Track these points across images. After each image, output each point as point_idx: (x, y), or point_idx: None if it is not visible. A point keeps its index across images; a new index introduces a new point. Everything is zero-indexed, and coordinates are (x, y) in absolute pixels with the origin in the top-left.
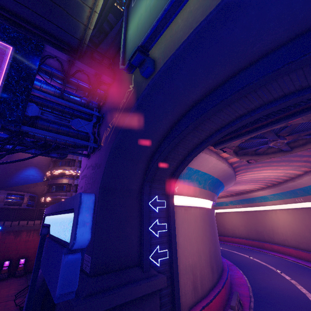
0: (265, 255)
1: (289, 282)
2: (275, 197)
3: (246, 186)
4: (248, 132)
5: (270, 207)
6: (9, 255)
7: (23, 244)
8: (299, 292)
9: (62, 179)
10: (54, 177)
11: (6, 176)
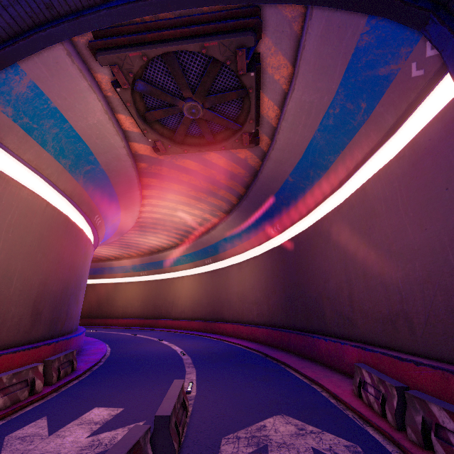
0: (154, 332)
1: (165, 345)
2: (188, 259)
3: (158, 239)
4: (155, 42)
5: (179, 274)
6: None
7: None
8: (170, 350)
9: None
10: None
11: None
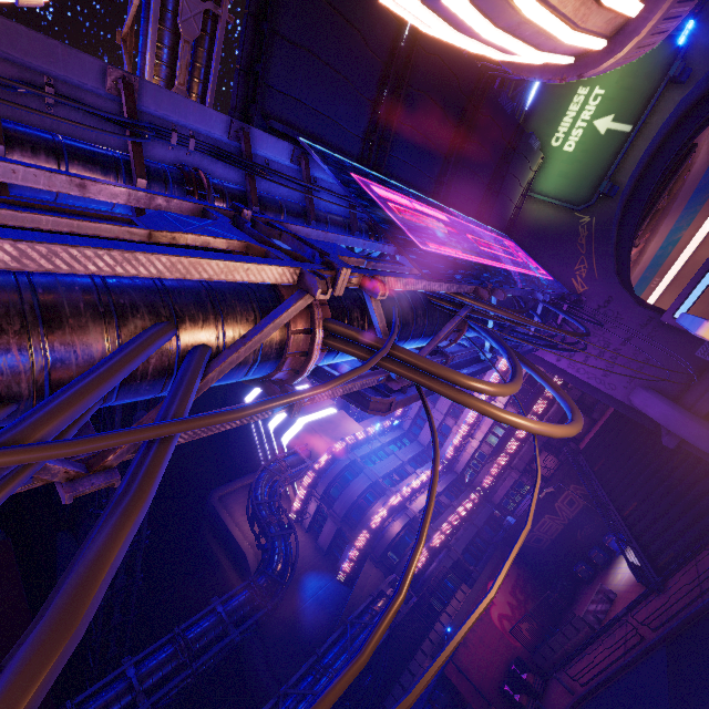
0: None
1: None
2: None
3: None
4: (654, 202)
5: None
6: (492, 679)
7: (483, 648)
8: None
9: (397, 521)
10: (376, 535)
11: (291, 625)
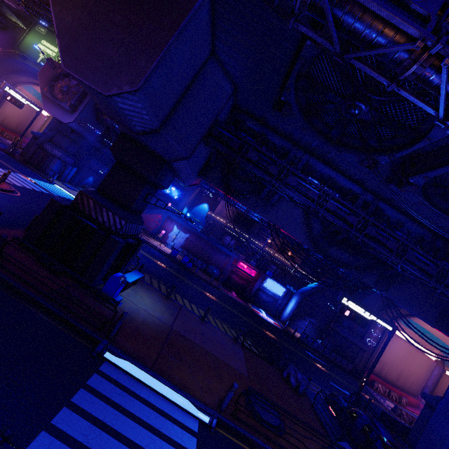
0: None
1: None
2: None
3: None
4: None
5: None
6: None
7: None
8: None
9: None
10: None
11: None
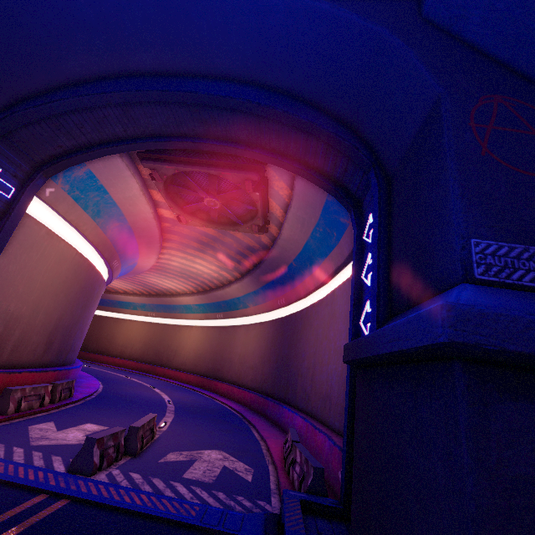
0: (149, 378)
1: (156, 393)
2: (200, 309)
3: (173, 283)
4: (186, 163)
5: (189, 322)
6: None
7: None
8: (159, 397)
9: None
10: None
11: None
